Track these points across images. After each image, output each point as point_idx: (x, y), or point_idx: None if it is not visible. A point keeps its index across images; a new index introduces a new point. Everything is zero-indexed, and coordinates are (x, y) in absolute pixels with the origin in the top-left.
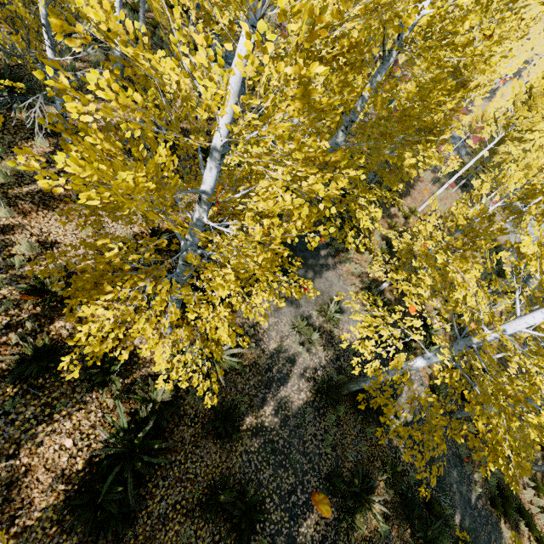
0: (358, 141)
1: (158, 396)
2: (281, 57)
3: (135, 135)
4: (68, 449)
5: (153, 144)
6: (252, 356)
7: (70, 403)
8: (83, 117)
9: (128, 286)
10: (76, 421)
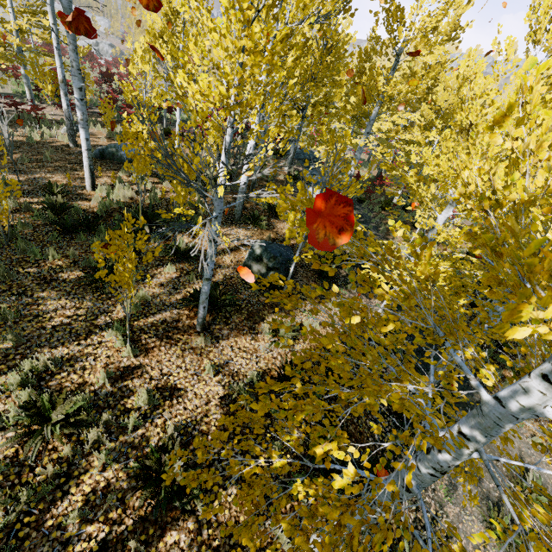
0: None
1: None
2: None
3: None
4: None
5: None
6: None
7: None
8: None
9: None
10: None
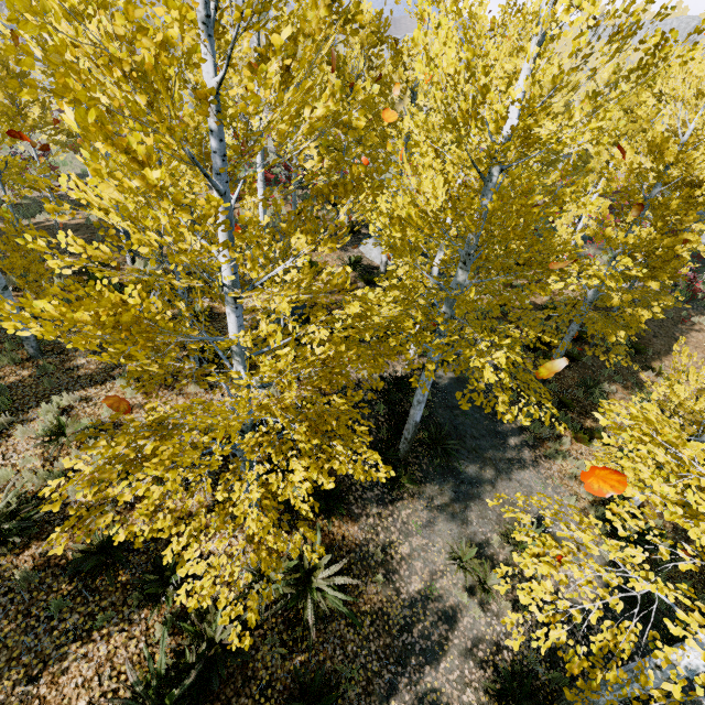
0: (491, 277)
1: (217, 633)
2: (308, 200)
3: (112, 281)
4: (91, 688)
5: (171, 297)
6: (378, 598)
7: (115, 618)
8: (63, 271)
9: (125, 443)
10: (113, 647)
